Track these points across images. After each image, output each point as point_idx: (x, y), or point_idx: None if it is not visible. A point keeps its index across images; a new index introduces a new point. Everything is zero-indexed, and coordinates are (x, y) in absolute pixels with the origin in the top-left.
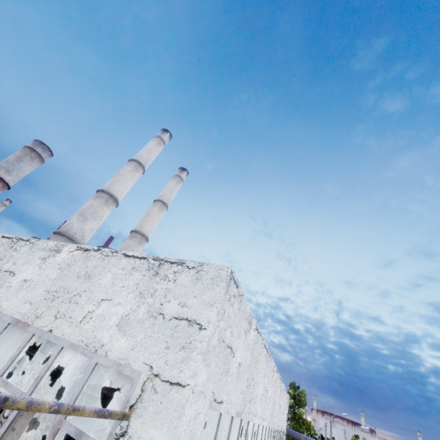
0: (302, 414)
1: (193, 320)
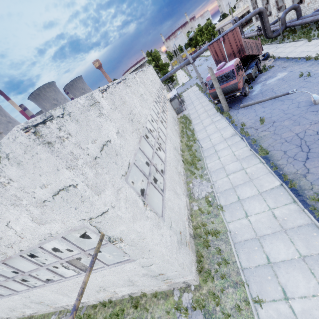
0: (162, 62)
1: (64, 187)
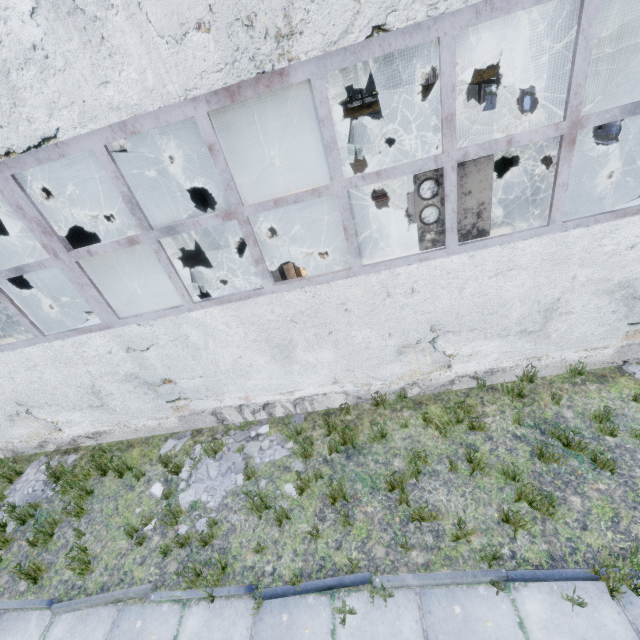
0: None
1: None
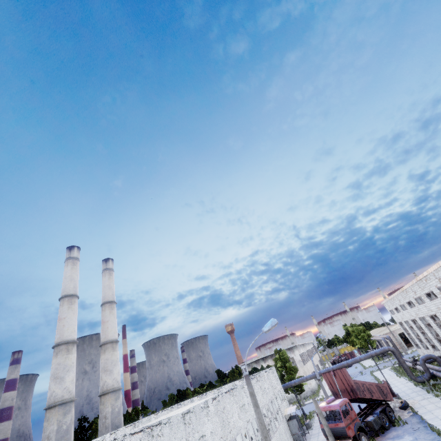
0: (290, 364)
1: None
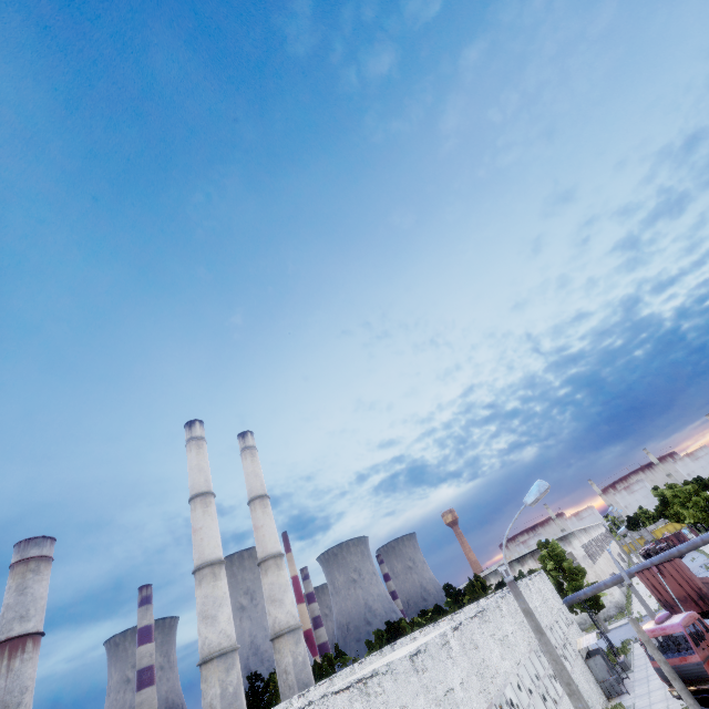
0: (570, 563)
1: None
